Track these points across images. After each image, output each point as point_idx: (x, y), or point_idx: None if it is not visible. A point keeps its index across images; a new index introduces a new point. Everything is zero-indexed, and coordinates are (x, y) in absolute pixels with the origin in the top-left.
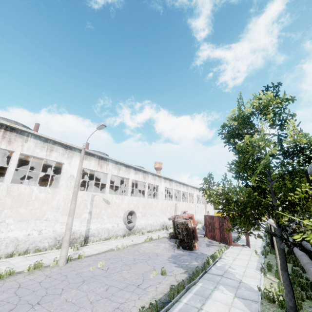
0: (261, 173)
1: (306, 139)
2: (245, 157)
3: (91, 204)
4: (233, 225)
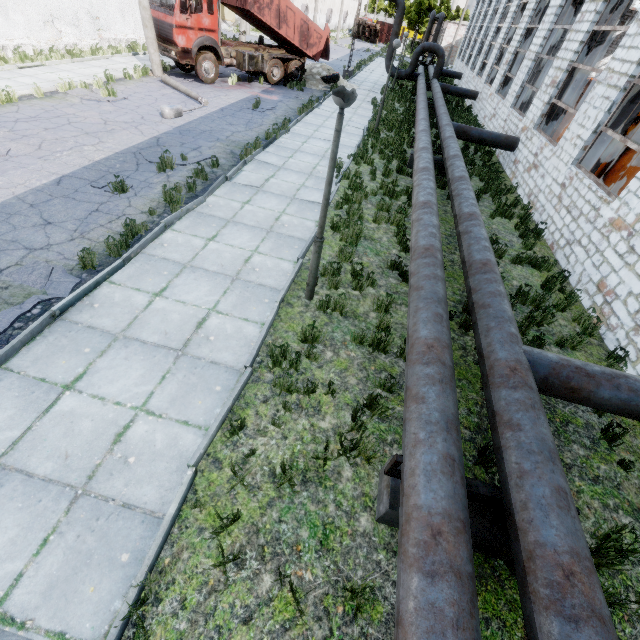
0: (421, 12)
1: (434, 4)
2: (420, 6)
3: (321, 2)
4: (408, 28)
